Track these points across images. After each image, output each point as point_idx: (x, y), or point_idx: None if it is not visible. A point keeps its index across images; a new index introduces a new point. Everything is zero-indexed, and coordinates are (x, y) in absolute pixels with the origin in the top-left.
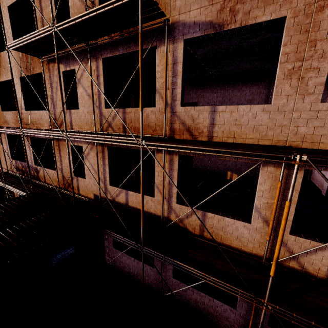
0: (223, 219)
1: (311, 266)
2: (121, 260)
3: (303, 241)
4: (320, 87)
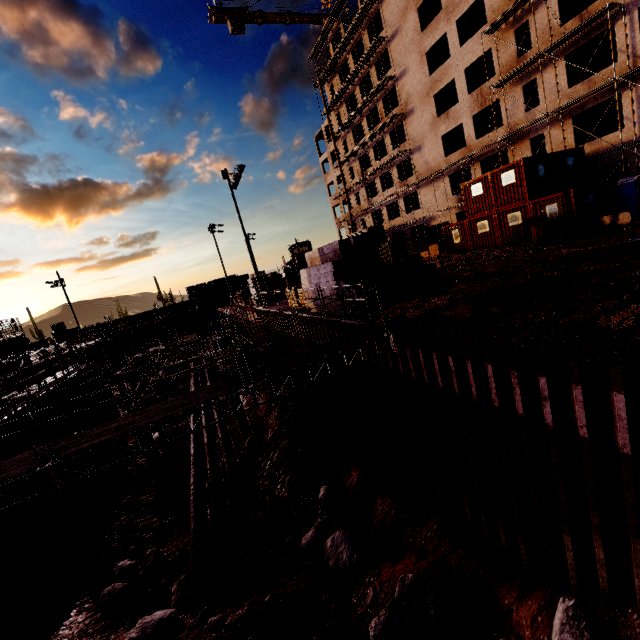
0: None
1: None
2: None
3: None
4: None
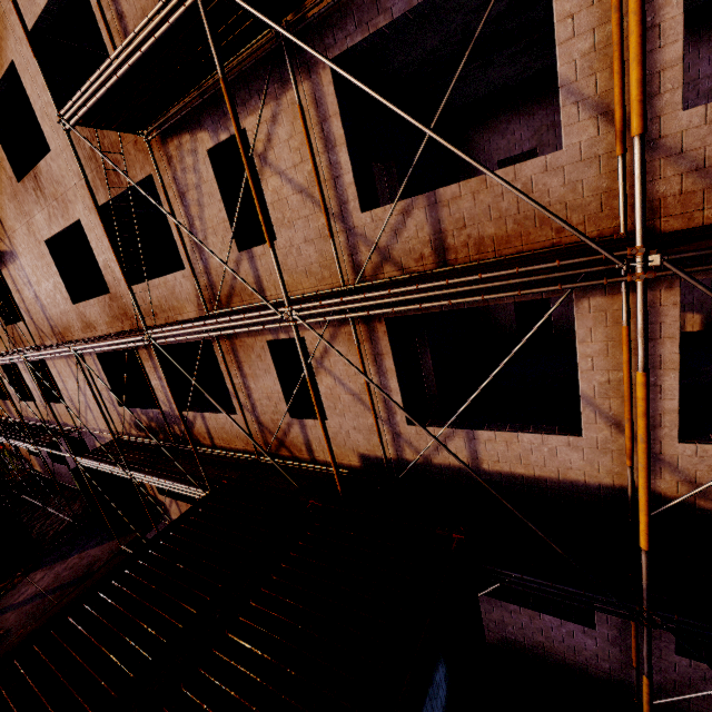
0: None
1: None
2: None
3: None
4: None
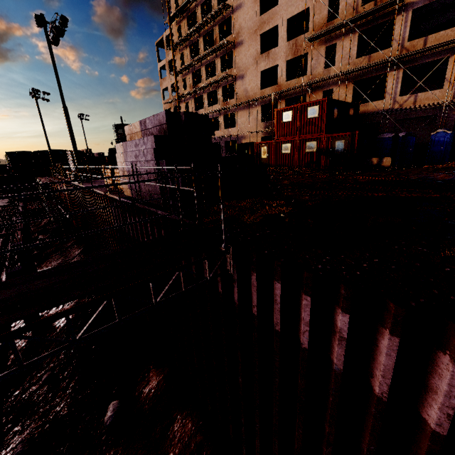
0: (427, 93)
1: None
2: None
3: None
4: None
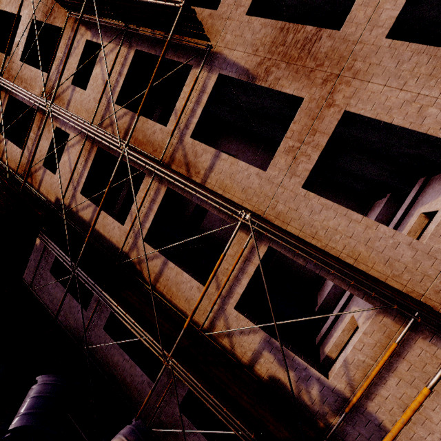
0: (181, 274)
1: (240, 348)
2: (52, 290)
3: (242, 319)
4: (306, 174)
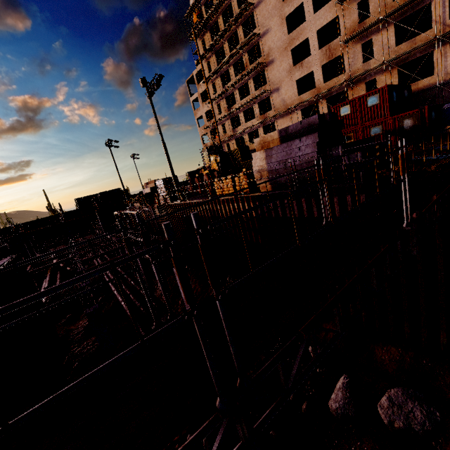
0: None
1: None
2: None
3: None
4: None
